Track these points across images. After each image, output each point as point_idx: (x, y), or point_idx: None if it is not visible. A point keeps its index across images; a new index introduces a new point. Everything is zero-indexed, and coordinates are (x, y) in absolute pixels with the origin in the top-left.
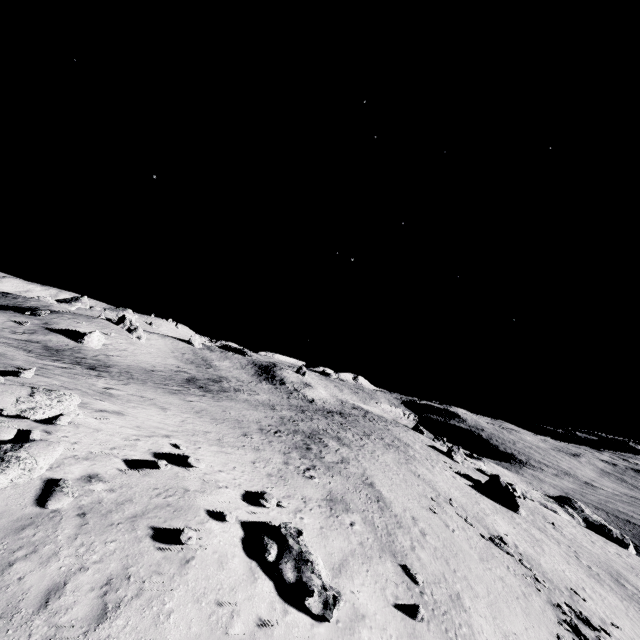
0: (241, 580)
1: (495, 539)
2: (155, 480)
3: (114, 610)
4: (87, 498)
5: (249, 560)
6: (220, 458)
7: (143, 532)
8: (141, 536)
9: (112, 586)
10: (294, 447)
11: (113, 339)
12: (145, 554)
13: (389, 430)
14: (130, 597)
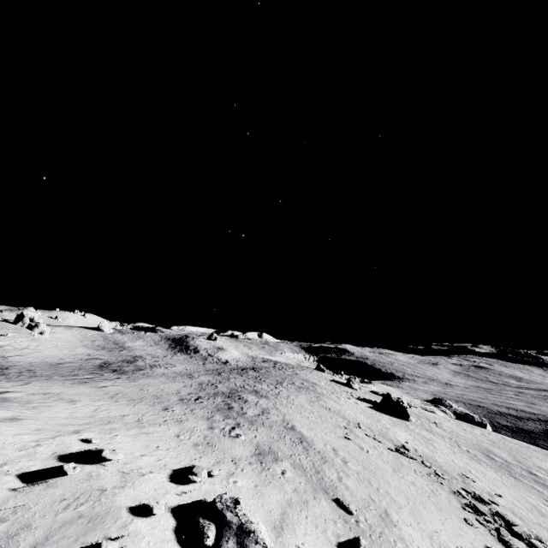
0: None
1: (400, 449)
2: (62, 489)
3: None
4: None
5: None
6: (141, 441)
7: None
8: None
9: None
10: (216, 410)
11: (11, 339)
12: None
13: (297, 374)
14: None
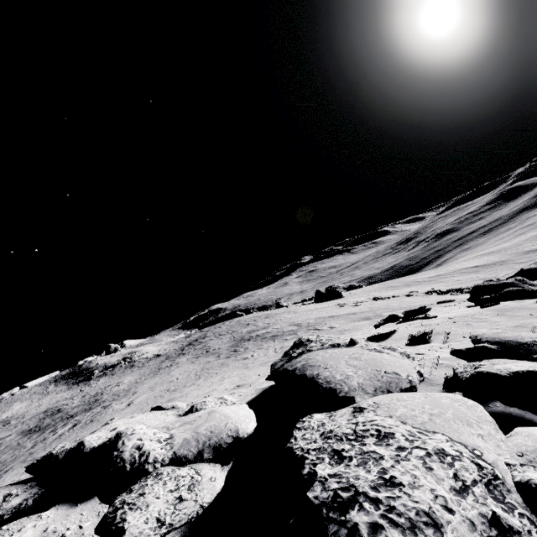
0: None
1: (379, 297)
2: (447, 329)
3: None
4: None
5: None
6: None
7: None
8: None
9: None
10: (272, 340)
11: None
12: None
13: (241, 320)
14: None
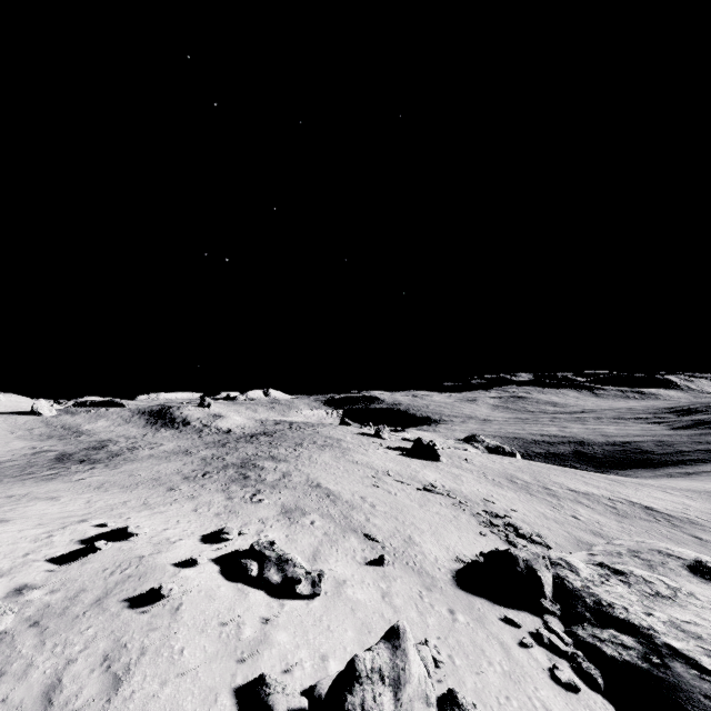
0: (235, 600)
1: (428, 487)
2: (99, 563)
3: (126, 674)
4: (29, 609)
5: (234, 584)
6: (158, 519)
7: (117, 607)
8: (117, 611)
9: (112, 659)
10: (231, 481)
11: None
12: (131, 622)
13: (319, 432)
14: (136, 658)
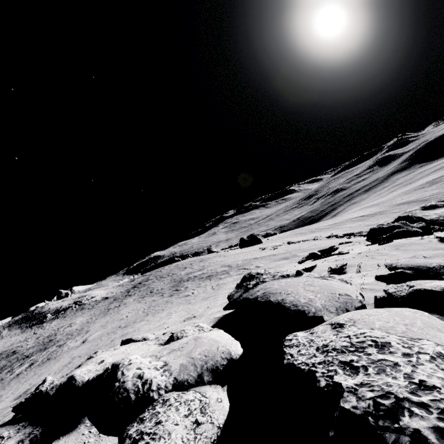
0: None
1: (291, 242)
2: (357, 262)
3: None
4: None
5: None
6: None
7: None
8: None
9: None
10: (208, 279)
11: None
12: None
13: (178, 264)
14: None
